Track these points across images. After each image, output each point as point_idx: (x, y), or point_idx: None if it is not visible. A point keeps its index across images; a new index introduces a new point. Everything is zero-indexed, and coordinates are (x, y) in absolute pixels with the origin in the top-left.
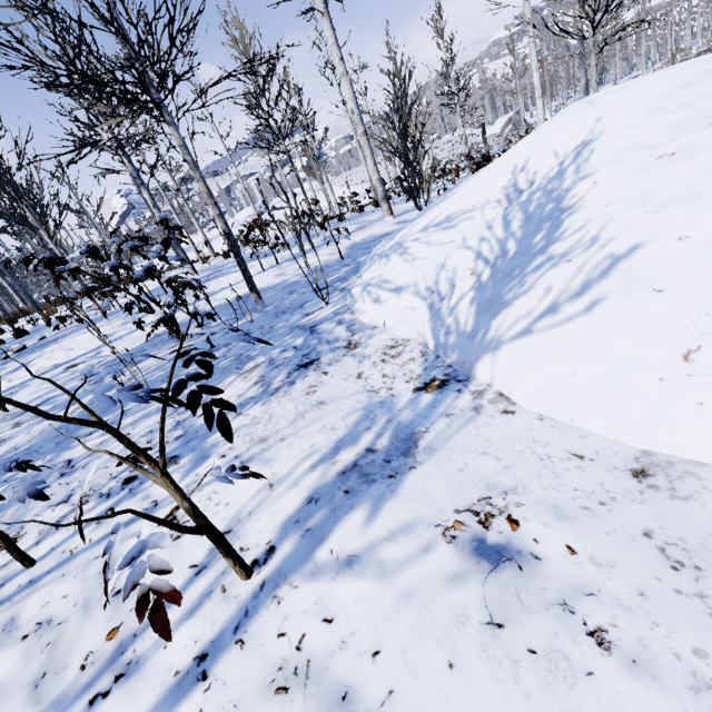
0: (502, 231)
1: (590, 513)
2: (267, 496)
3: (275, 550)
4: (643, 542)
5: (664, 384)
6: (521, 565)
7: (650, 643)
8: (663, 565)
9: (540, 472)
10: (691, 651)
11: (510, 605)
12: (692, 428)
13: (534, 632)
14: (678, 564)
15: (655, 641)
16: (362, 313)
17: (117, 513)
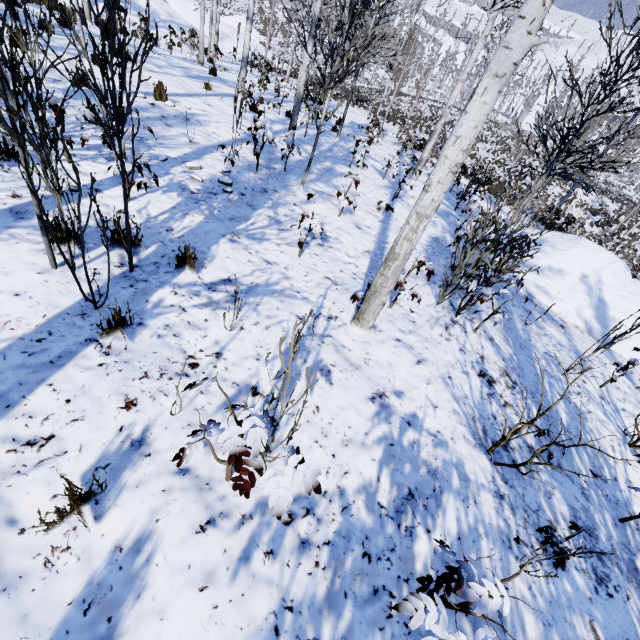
0: (590, 296)
1: None
2: (619, 374)
3: (633, 385)
4: None
5: None
6: None
7: None
8: None
9: None
10: None
11: None
12: None
13: None
14: None
15: None
16: (546, 302)
17: None
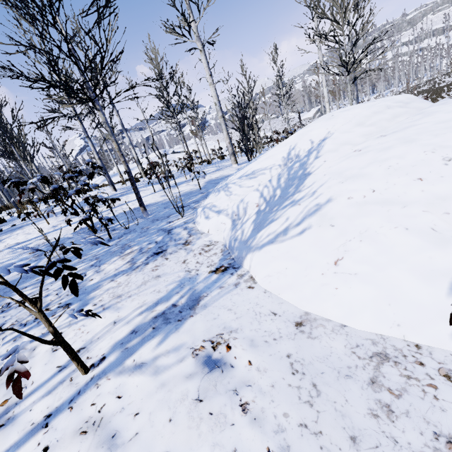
0: (275, 184)
1: (267, 344)
2: (111, 329)
3: (105, 358)
4: (285, 360)
5: (323, 276)
6: (223, 370)
7: (266, 410)
8: (289, 372)
9: (252, 321)
10: (282, 414)
11: (210, 390)
12: (330, 301)
13: (216, 404)
14: (295, 371)
15: (269, 409)
16: (198, 223)
17: (4, 329)
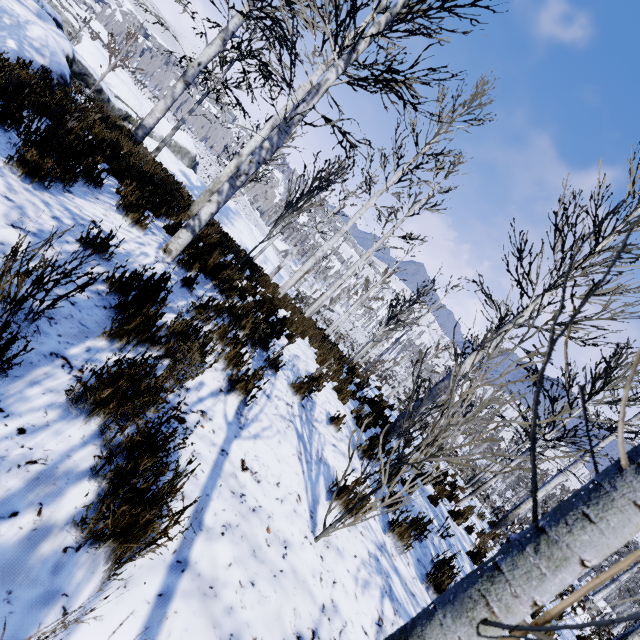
0: None
1: None
2: None
3: None
4: None
5: None
6: None
7: None
8: None
9: None
10: None
11: None
12: None
13: None
14: None
15: None
16: None
17: None
